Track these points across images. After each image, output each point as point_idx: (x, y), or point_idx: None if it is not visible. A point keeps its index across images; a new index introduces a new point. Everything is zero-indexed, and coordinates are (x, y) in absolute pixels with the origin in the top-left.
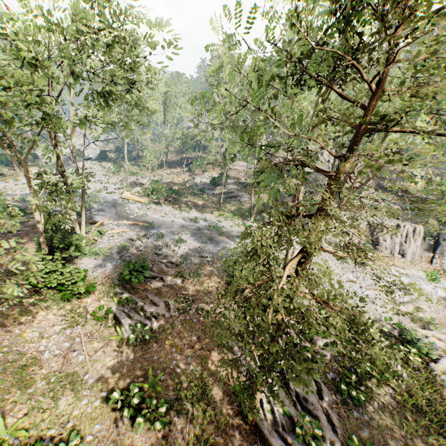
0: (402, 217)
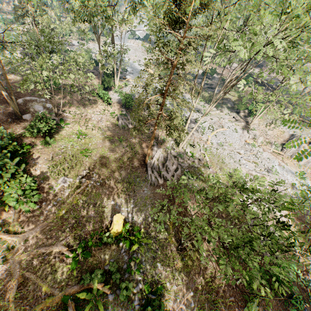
0: None
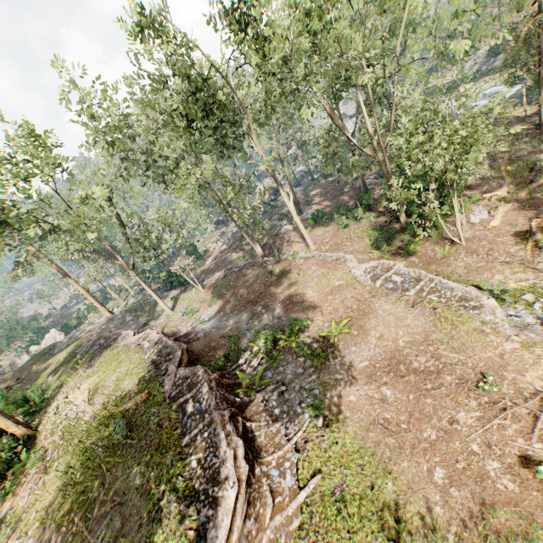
0: None
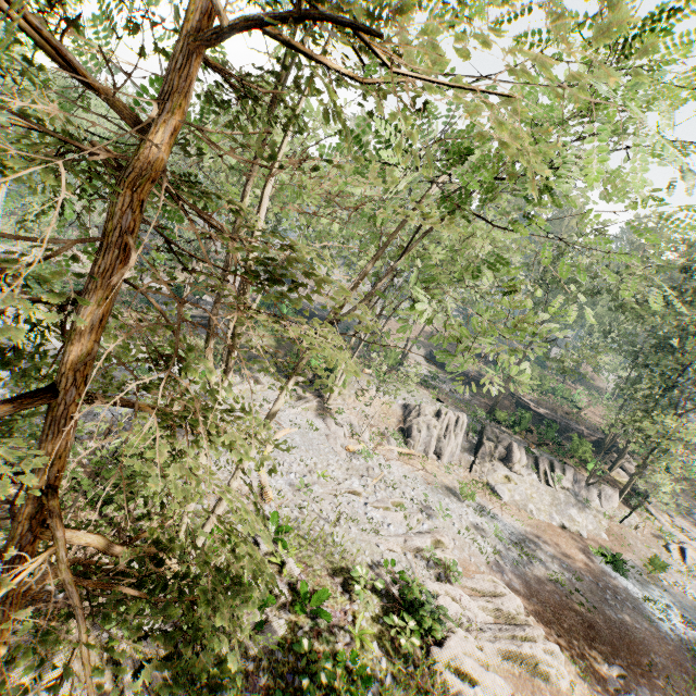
0: (448, 400)
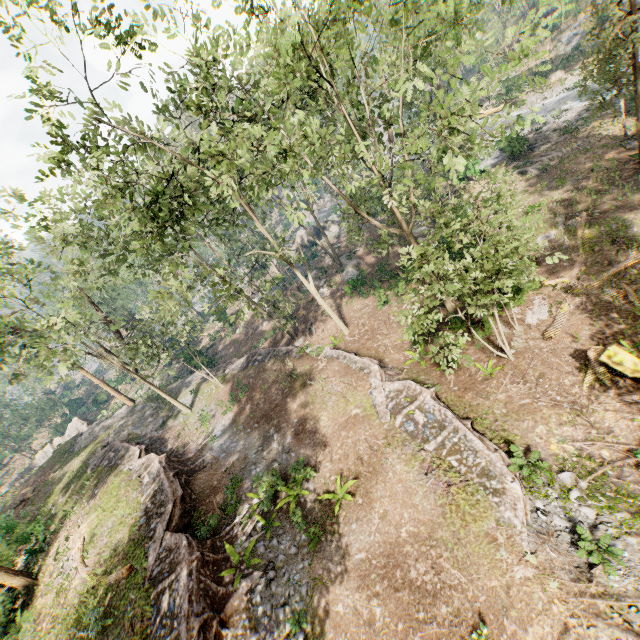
0: None
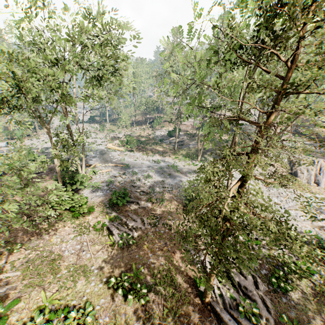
0: (315, 154)
